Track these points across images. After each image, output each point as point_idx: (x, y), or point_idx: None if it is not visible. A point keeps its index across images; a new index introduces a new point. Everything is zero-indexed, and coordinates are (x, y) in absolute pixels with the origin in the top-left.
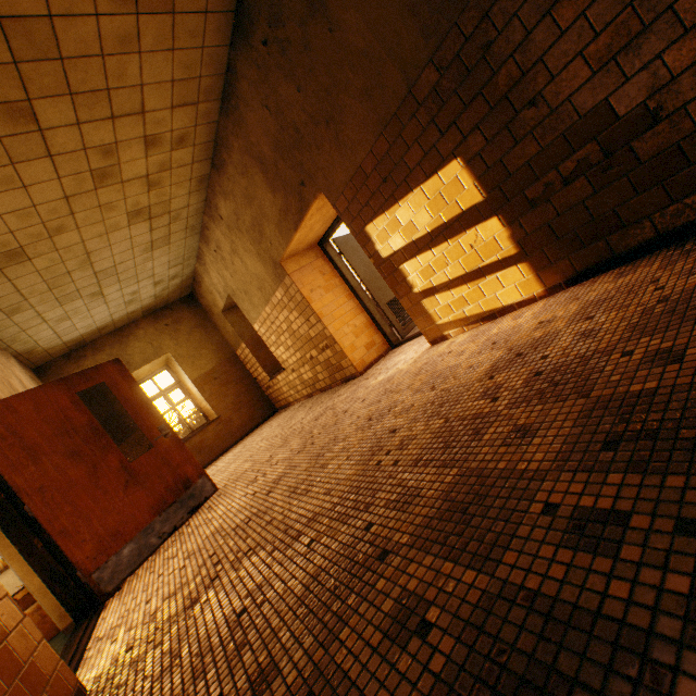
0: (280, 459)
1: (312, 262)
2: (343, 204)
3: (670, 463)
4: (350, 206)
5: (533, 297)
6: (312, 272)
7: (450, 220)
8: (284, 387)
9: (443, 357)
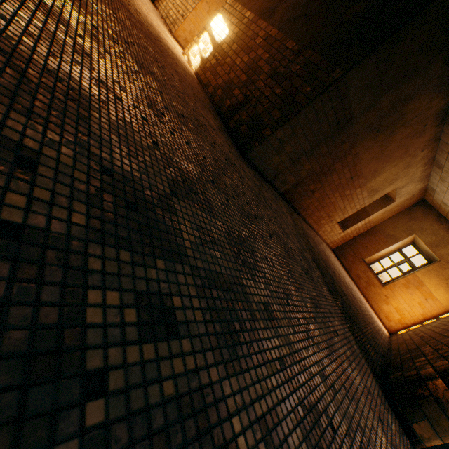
0: None
1: (221, 3)
2: (229, 1)
3: (138, 12)
4: (227, 5)
5: (193, 69)
6: (216, 3)
7: (215, 39)
8: (165, 3)
9: (173, 45)
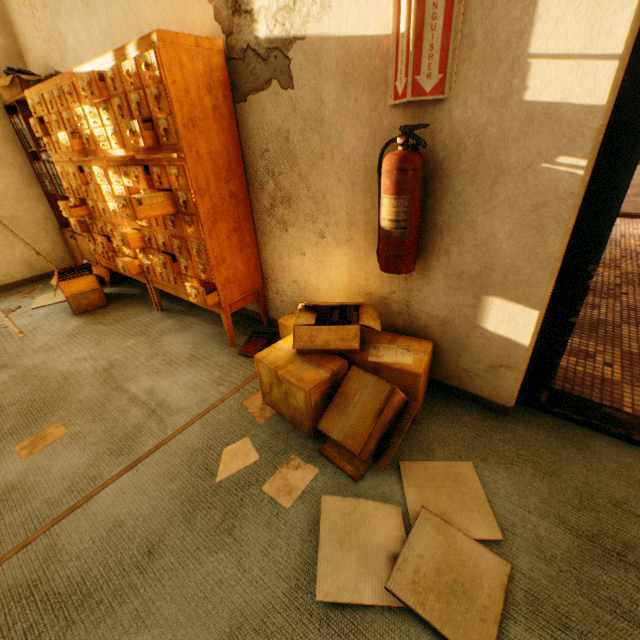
0: (608, 281)
1: None
2: None
3: None
4: None
5: None
6: None
7: None
8: None
9: None
